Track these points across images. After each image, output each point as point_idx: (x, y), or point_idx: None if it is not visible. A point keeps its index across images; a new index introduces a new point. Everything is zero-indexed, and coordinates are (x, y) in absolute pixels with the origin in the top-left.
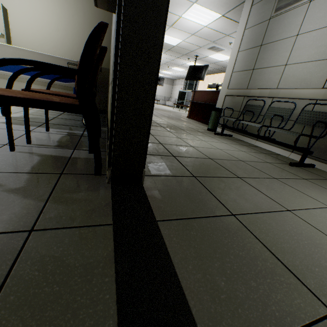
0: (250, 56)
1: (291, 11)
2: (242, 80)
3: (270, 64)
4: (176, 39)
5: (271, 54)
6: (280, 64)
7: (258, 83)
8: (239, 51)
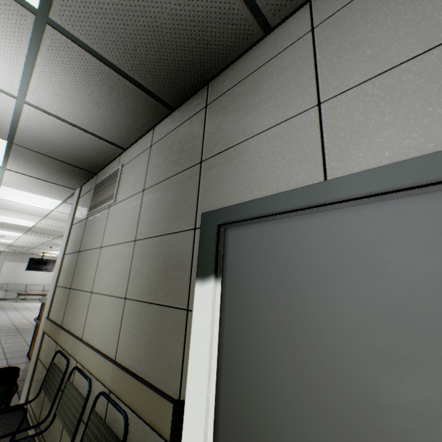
0: (71, 265)
1: (99, 213)
2: (61, 305)
3: (82, 284)
4: (24, 220)
5: (84, 268)
6: (88, 289)
7: (71, 315)
8: (66, 253)
